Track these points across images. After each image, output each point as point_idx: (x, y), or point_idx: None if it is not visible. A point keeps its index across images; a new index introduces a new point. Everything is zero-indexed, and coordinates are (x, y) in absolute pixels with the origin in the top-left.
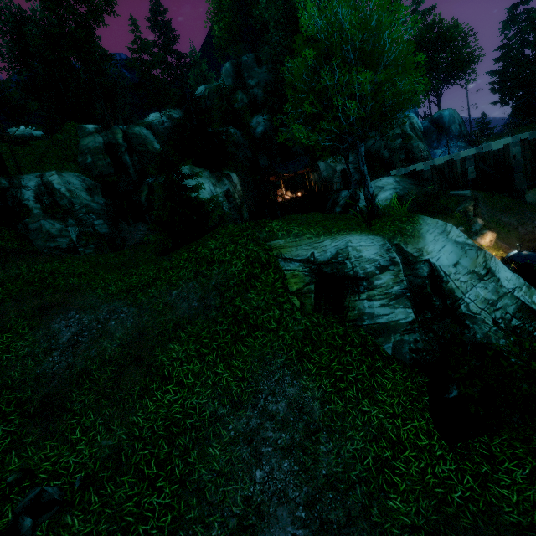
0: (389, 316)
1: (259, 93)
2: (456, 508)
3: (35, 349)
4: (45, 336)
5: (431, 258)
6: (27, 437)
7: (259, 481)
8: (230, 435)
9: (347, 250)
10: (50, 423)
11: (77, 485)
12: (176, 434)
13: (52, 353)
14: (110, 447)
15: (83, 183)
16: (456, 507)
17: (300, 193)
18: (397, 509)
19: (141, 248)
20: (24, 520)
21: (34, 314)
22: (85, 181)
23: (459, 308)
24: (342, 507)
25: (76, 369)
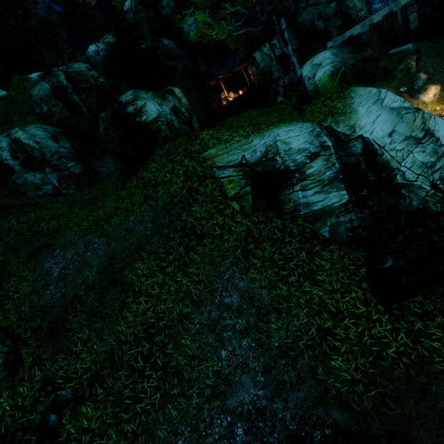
0: (323, 202)
1: None
2: (390, 362)
3: (36, 286)
4: (41, 274)
5: (364, 133)
6: (43, 355)
7: (224, 359)
8: (196, 328)
9: (276, 145)
10: (58, 341)
11: (85, 384)
12: (153, 334)
13: (49, 287)
14: (105, 352)
15: (46, 133)
16: (391, 361)
17: (241, 91)
18: (338, 367)
19: (108, 180)
20: (50, 416)
21: (29, 258)
22: (47, 130)
23: (394, 179)
24: (293, 369)
25: (69, 297)
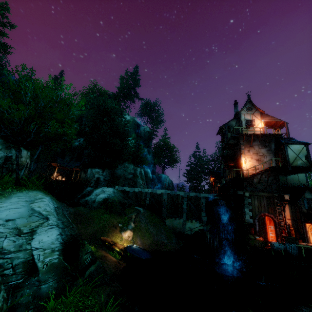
0: None
1: (86, 129)
2: None
3: None
4: None
5: None
6: None
7: None
8: None
9: None
10: None
11: None
12: None
13: None
14: None
15: None
16: None
17: (64, 178)
18: None
19: None
20: None
21: None
22: None
23: None
24: None
25: None
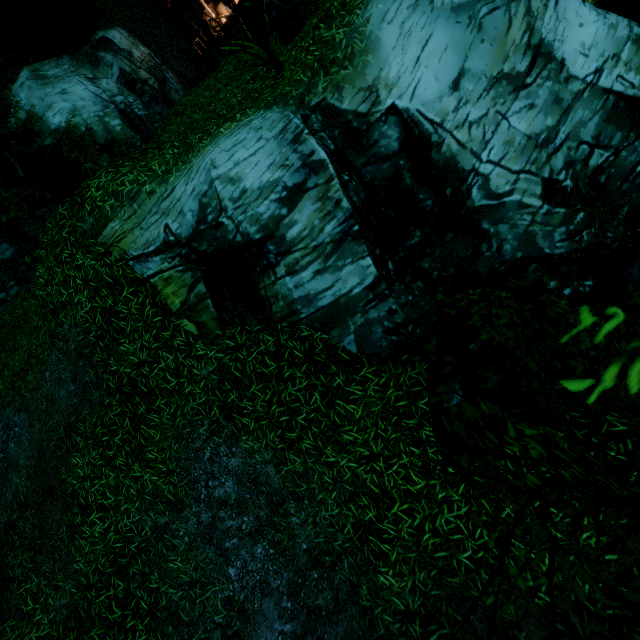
0: (333, 288)
1: None
2: (463, 576)
3: None
4: None
5: (399, 98)
6: None
7: (235, 579)
8: (185, 542)
9: (215, 191)
10: (2, 600)
11: None
12: (126, 564)
13: None
14: (66, 606)
15: None
16: (465, 575)
17: None
18: (389, 587)
19: None
20: None
21: None
22: None
23: (467, 200)
24: (329, 587)
25: (1, 525)
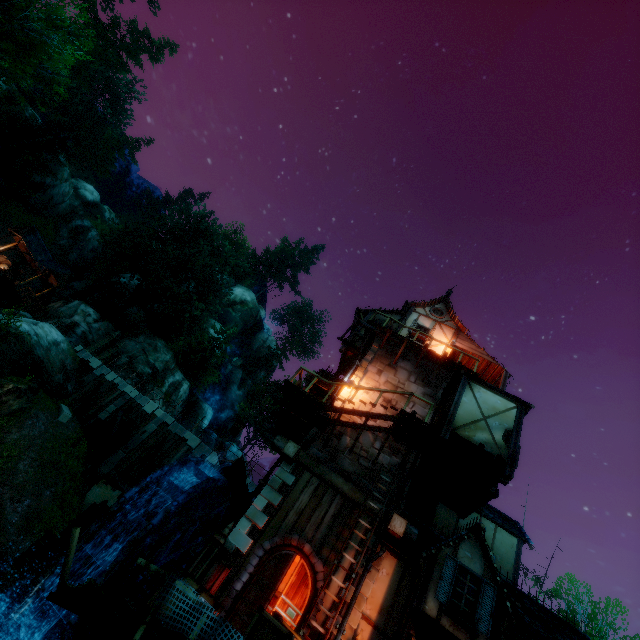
0: None
1: None
2: None
3: None
4: None
5: None
6: None
7: None
8: None
9: None
10: None
11: None
12: None
13: None
14: None
15: None
16: None
17: (4, 268)
18: None
19: None
20: None
21: None
22: None
23: None
24: None
25: None
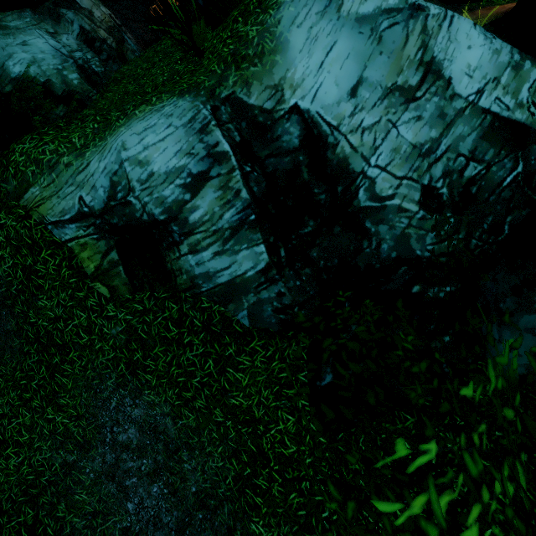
0: (230, 269)
1: None
2: (320, 534)
3: None
4: None
5: (301, 98)
6: None
7: (133, 513)
8: (91, 478)
9: (125, 172)
10: None
11: None
12: (36, 495)
13: None
14: None
15: None
16: (321, 533)
17: None
18: (258, 535)
19: None
20: None
21: None
22: None
23: (354, 199)
24: (211, 528)
25: None
